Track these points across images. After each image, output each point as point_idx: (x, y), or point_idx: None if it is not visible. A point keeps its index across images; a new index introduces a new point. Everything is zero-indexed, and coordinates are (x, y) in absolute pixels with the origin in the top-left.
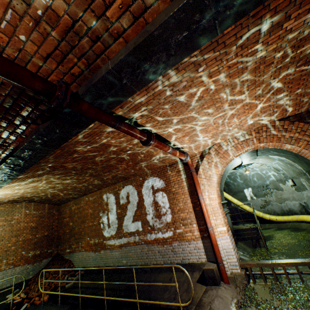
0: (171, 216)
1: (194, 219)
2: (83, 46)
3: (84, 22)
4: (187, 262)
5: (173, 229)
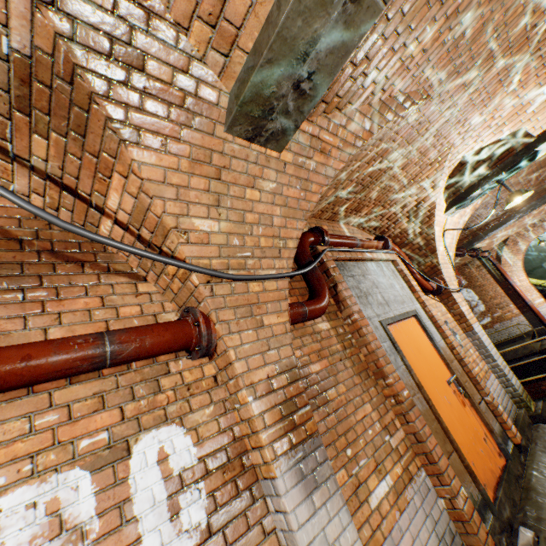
0: (483, 305)
1: (509, 301)
2: (473, 233)
3: (479, 228)
4: (513, 336)
5: (489, 315)
